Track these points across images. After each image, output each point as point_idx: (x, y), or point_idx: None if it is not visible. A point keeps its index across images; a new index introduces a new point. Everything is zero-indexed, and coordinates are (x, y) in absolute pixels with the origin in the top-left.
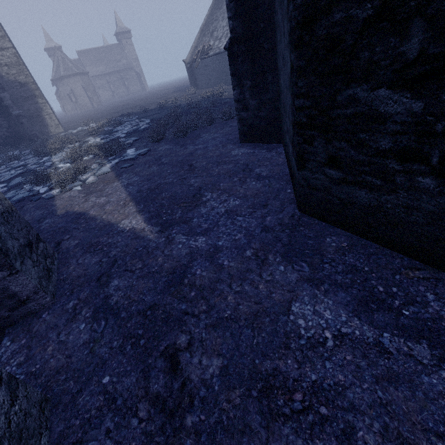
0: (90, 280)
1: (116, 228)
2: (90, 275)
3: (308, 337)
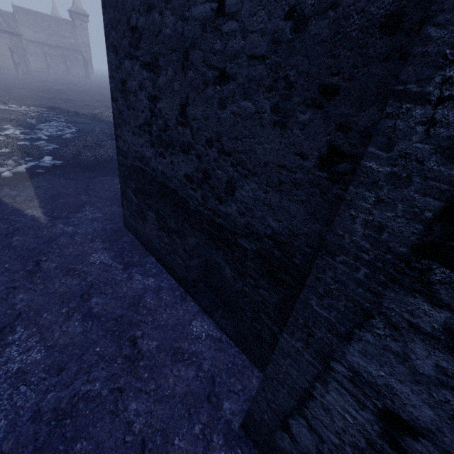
0: (1, 235)
1: (22, 213)
2: (1, 233)
3: (91, 262)
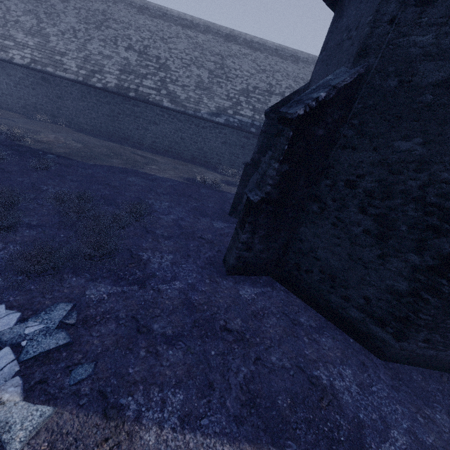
0: None
1: None
2: None
3: None
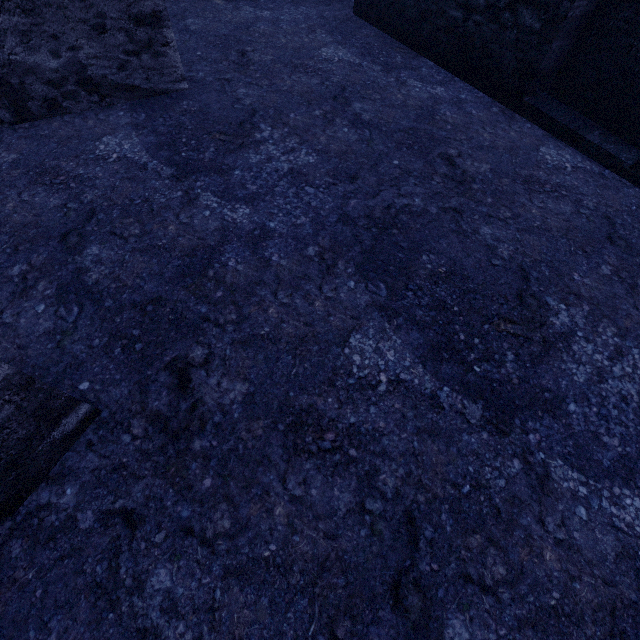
0: None
1: None
2: None
3: (325, 58)
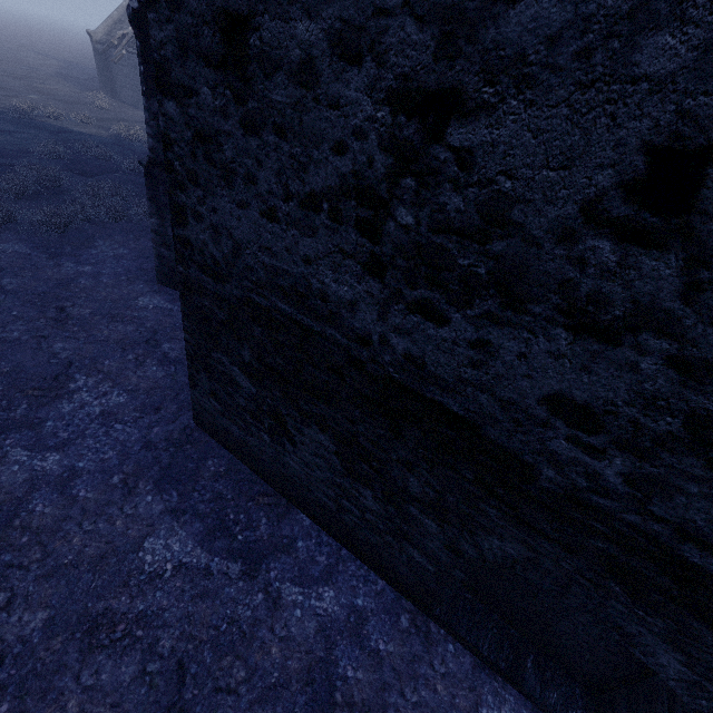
0: None
1: None
2: None
3: (150, 572)
